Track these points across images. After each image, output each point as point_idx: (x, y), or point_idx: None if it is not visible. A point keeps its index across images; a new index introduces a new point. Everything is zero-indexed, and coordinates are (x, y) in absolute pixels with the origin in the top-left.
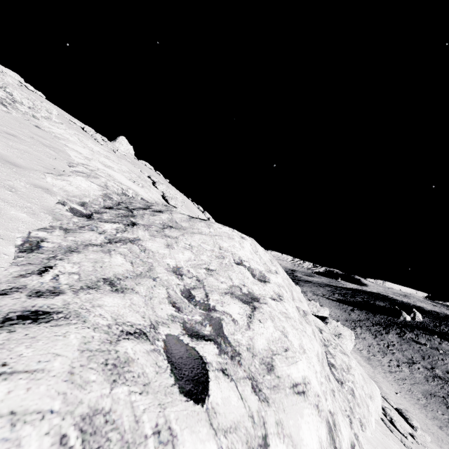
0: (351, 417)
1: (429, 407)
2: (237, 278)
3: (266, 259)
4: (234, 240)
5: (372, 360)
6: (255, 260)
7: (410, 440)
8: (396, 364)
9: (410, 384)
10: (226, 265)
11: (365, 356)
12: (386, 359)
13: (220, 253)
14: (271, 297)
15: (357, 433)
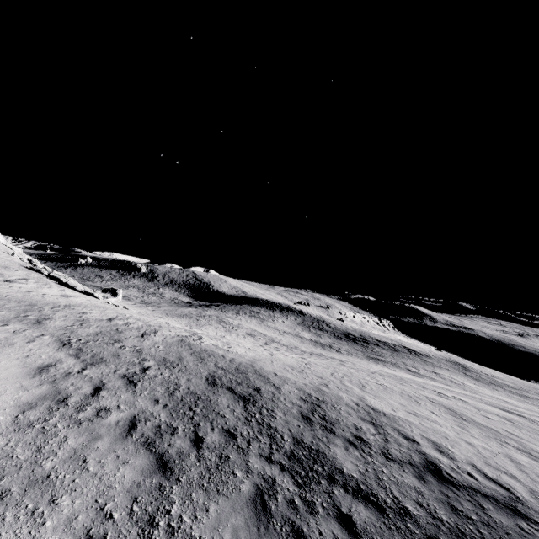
0: None
1: None
2: None
3: None
4: None
5: None
6: None
7: None
8: None
9: None
10: None
11: None
12: None
13: None
14: None
15: None
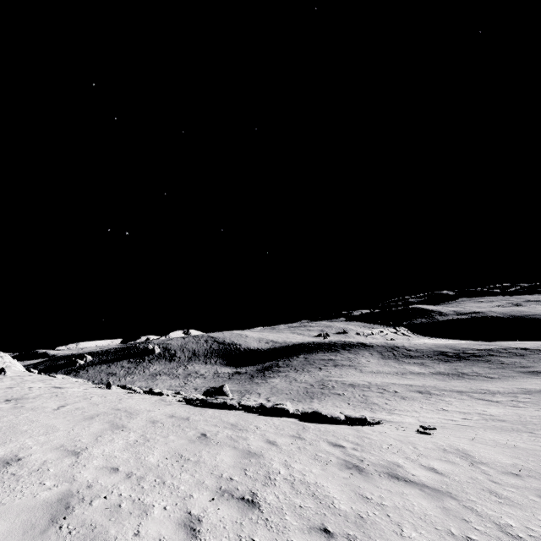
0: None
1: None
2: None
3: None
4: None
5: None
6: None
7: None
8: None
9: None
10: None
11: None
12: None
13: None
14: (4, 356)
15: None
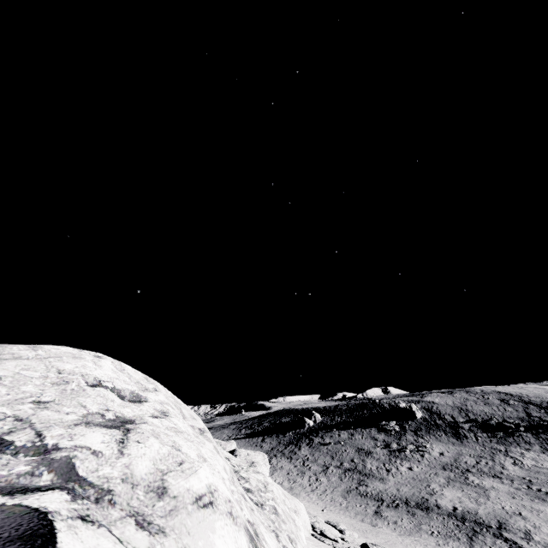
0: (277, 531)
1: (350, 507)
2: (95, 403)
3: (138, 377)
4: (84, 359)
5: (295, 488)
6: (122, 379)
7: (341, 542)
8: (315, 479)
9: (330, 492)
10: (73, 391)
11: (288, 488)
12: (306, 478)
13: (61, 378)
14: (152, 416)
15: (286, 545)
